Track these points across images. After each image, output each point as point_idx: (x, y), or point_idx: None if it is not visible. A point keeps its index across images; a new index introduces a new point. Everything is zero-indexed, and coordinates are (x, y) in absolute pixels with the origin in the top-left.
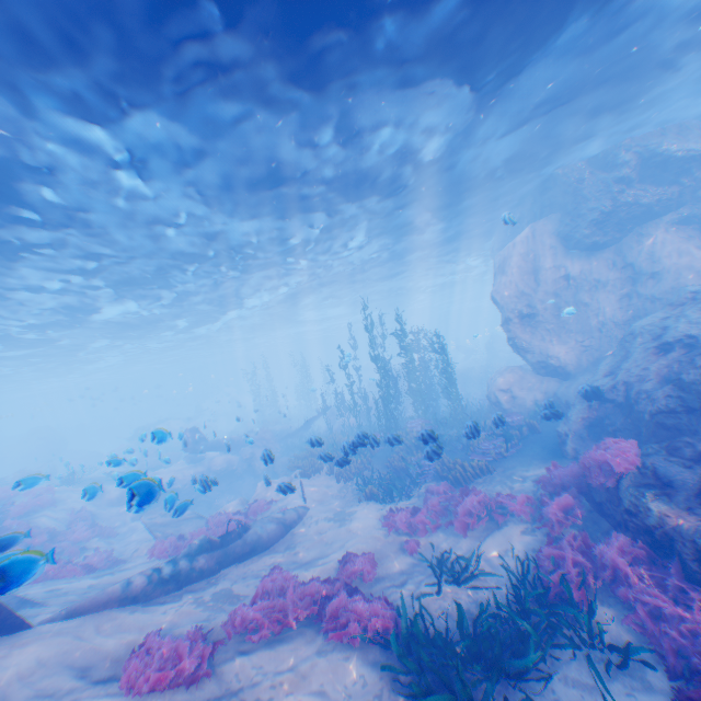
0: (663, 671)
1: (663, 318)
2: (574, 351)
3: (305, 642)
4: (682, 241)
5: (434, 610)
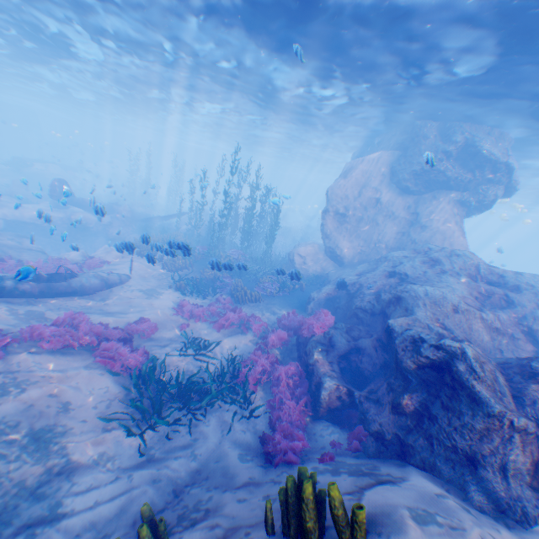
0: (266, 426)
1: (405, 256)
2: (354, 251)
3: (79, 358)
4: (451, 214)
5: (173, 366)
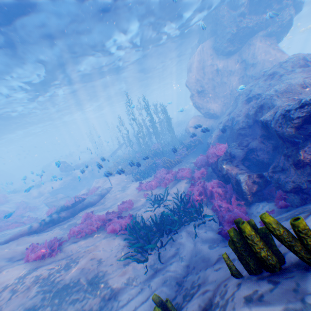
0: (218, 223)
1: (251, 86)
2: (220, 106)
3: (99, 235)
4: (267, 46)
5: (149, 216)
